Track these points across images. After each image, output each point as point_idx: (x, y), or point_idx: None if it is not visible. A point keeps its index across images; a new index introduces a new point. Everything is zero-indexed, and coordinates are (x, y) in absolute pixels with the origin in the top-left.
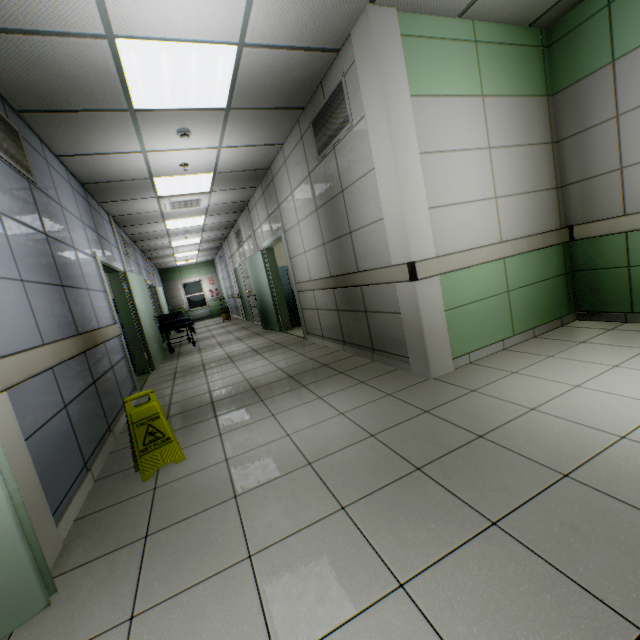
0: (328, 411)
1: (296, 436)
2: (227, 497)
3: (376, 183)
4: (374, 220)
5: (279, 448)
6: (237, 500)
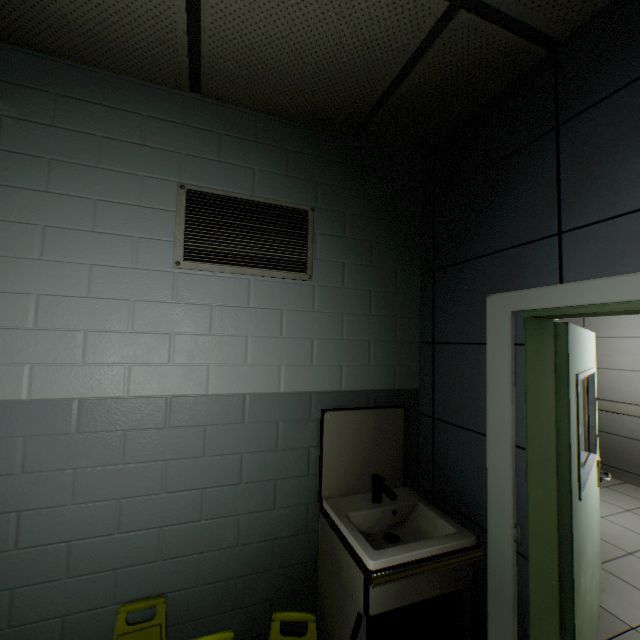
0: (610, 505)
1: (611, 519)
2: (622, 552)
3: (637, 347)
4: (625, 368)
5: (610, 525)
6: (636, 556)
